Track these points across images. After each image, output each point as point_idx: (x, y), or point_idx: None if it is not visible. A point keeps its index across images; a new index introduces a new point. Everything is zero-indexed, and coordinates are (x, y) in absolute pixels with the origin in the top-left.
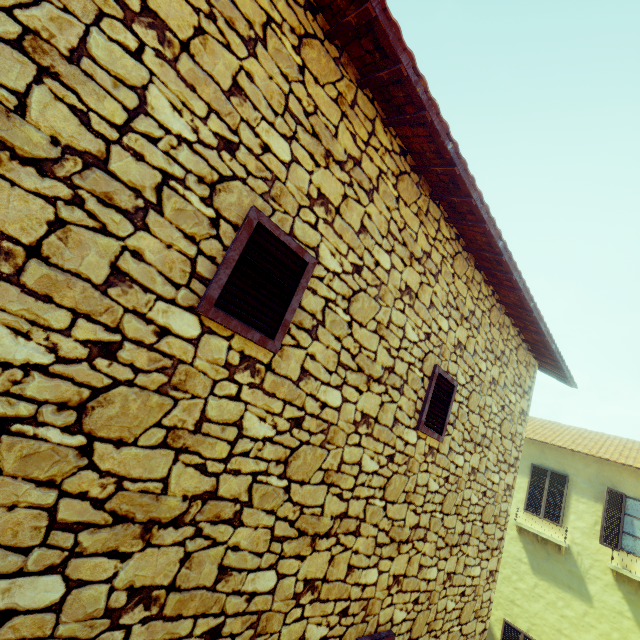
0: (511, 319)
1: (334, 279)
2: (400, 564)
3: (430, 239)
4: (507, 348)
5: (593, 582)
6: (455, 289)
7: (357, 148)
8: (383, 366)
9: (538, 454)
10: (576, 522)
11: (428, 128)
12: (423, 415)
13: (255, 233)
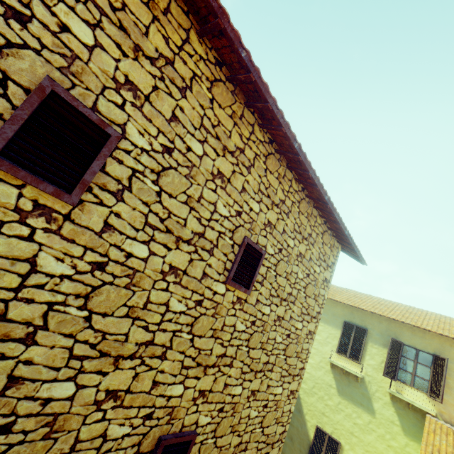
0: (319, 211)
1: (142, 154)
2: (206, 382)
3: (244, 138)
4: (314, 232)
5: (377, 401)
6: (267, 181)
7: (170, 50)
8: (193, 231)
9: (349, 314)
10: (369, 361)
11: (225, 36)
12: (231, 273)
13: (49, 99)
